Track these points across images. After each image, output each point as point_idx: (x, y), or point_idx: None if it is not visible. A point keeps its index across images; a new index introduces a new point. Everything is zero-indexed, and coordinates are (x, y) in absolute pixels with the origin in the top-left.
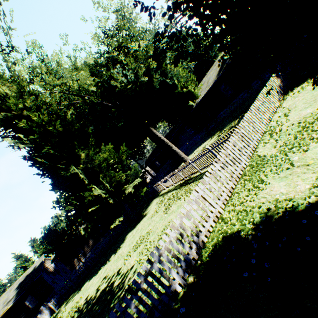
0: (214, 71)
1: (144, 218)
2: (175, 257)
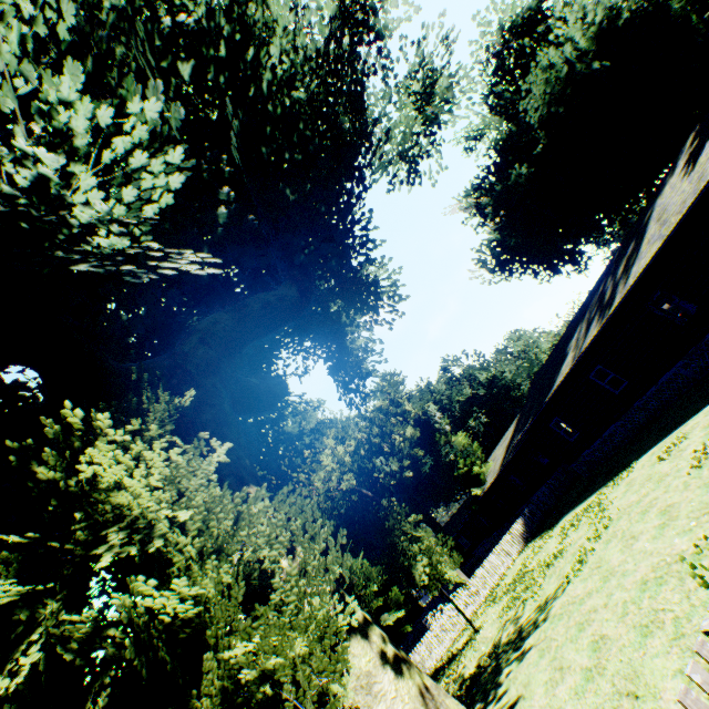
0: (501, 452)
1: None
2: None
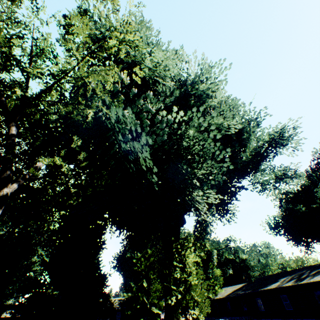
0: (230, 290)
1: None
2: None
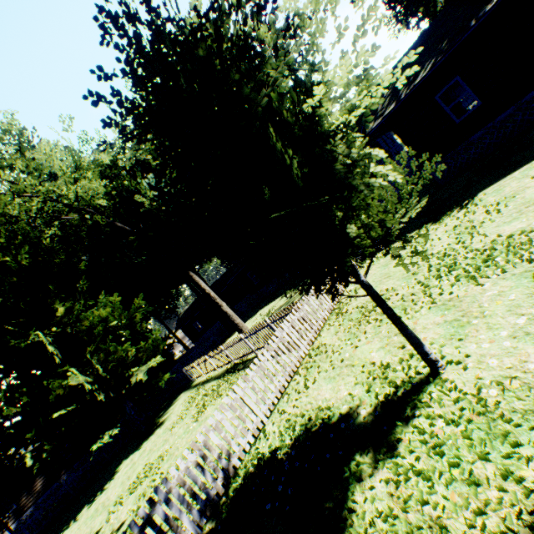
0: None
1: (159, 430)
2: (190, 493)
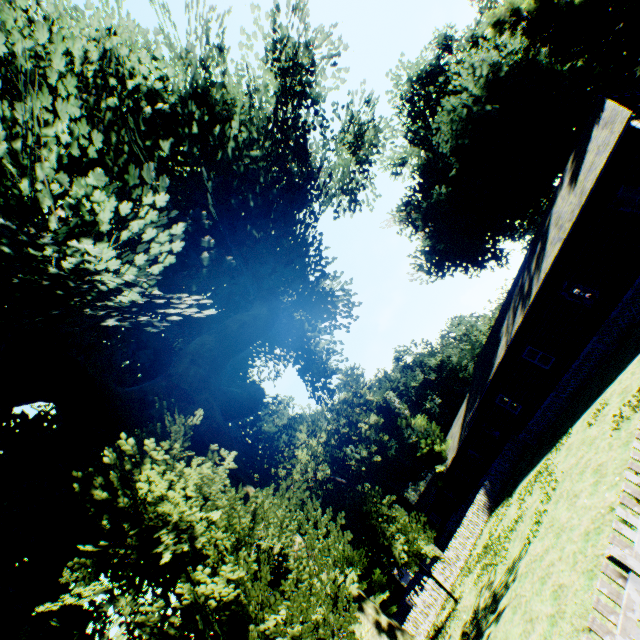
0: (457, 429)
1: None
2: None
